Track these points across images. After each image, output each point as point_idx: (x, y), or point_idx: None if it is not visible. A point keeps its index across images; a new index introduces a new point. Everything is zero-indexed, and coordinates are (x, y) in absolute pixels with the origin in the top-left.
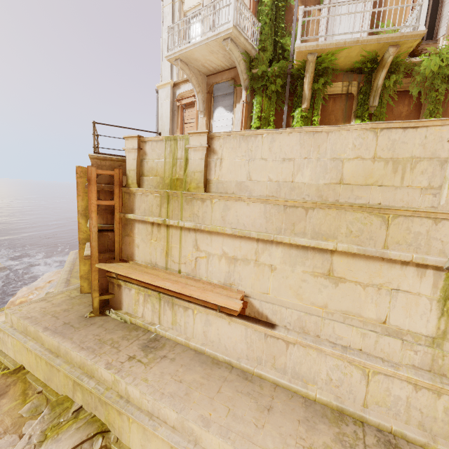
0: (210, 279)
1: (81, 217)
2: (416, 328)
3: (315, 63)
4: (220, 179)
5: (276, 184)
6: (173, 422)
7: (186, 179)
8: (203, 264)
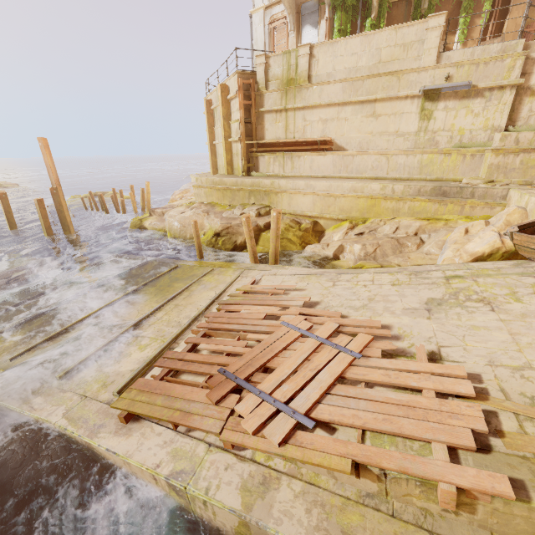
0: (313, 137)
1: (224, 121)
2: (410, 130)
3: None
4: (317, 73)
5: (348, 70)
6: (303, 187)
7: (297, 78)
8: (308, 129)
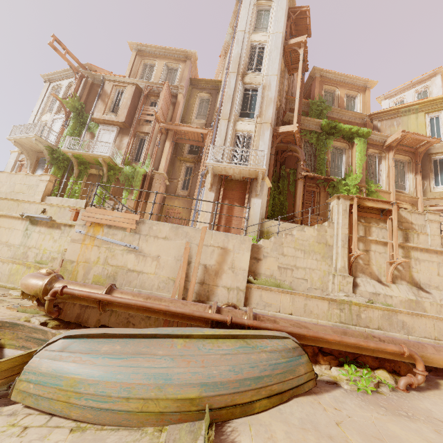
0: None
1: None
2: (15, 243)
3: (75, 158)
4: None
5: None
6: None
7: None
8: None
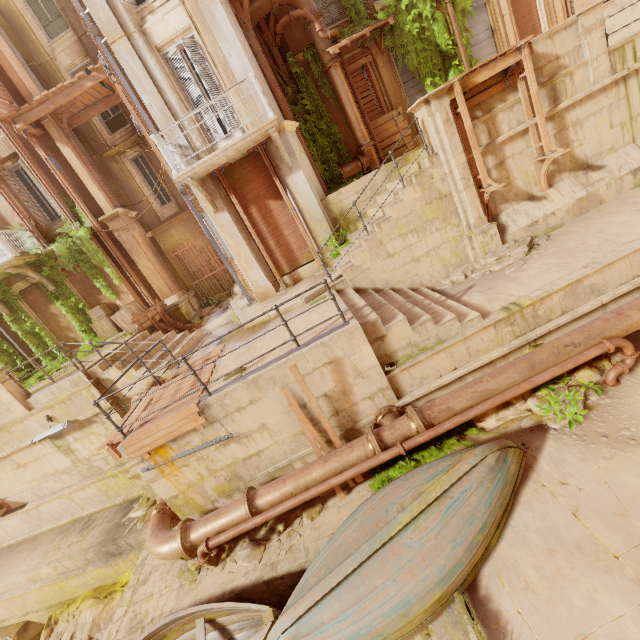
0: None
1: None
2: (66, 465)
3: None
4: None
5: None
6: None
7: None
8: None
